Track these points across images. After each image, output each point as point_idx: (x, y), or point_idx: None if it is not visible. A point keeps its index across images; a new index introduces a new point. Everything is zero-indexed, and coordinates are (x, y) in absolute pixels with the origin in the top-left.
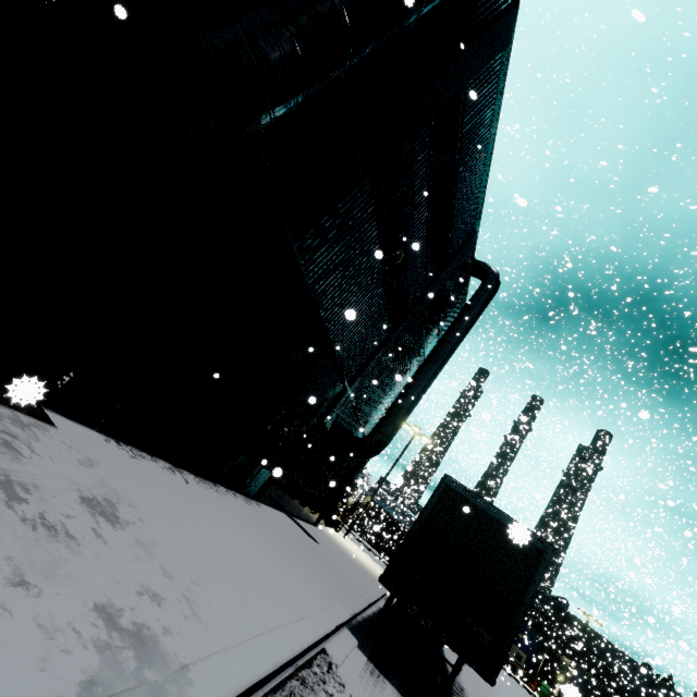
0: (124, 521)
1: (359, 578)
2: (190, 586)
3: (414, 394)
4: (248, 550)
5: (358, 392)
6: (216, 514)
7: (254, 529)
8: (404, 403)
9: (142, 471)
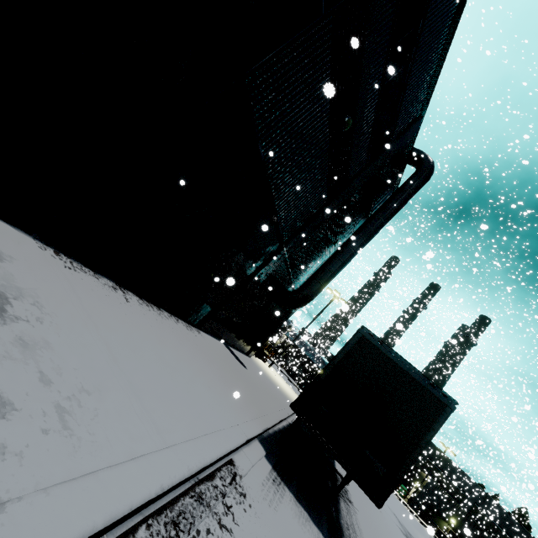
0: (12, 316)
1: (276, 399)
2: (75, 394)
3: (340, 261)
4: (173, 366)
5: (293, 253)
6: (149, 331)
7: (186, 350)
8: (331, 267)
9: (74, 280)
